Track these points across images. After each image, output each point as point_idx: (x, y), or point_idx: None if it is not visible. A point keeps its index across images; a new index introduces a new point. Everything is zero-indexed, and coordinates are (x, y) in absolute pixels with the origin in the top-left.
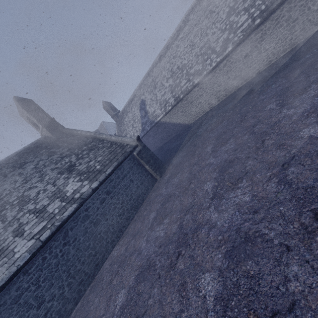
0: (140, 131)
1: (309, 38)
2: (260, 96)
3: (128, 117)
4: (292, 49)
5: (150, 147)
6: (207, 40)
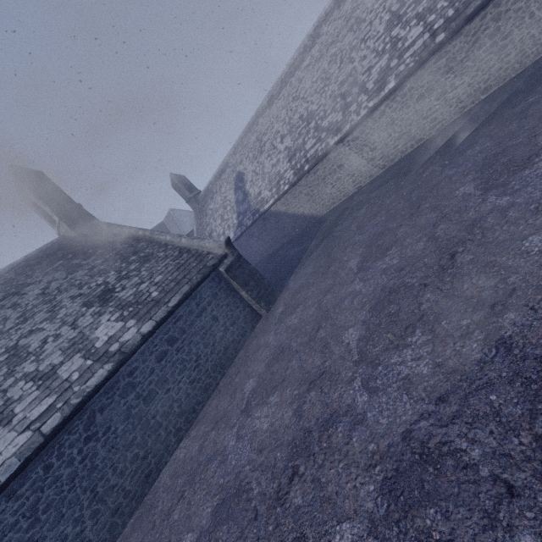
0: (235, 227)
1: (531, 67)
2: (444, 169)
3: (215, 202)
4: (501, 88)
5: (253, 255)
6: (352, 70)
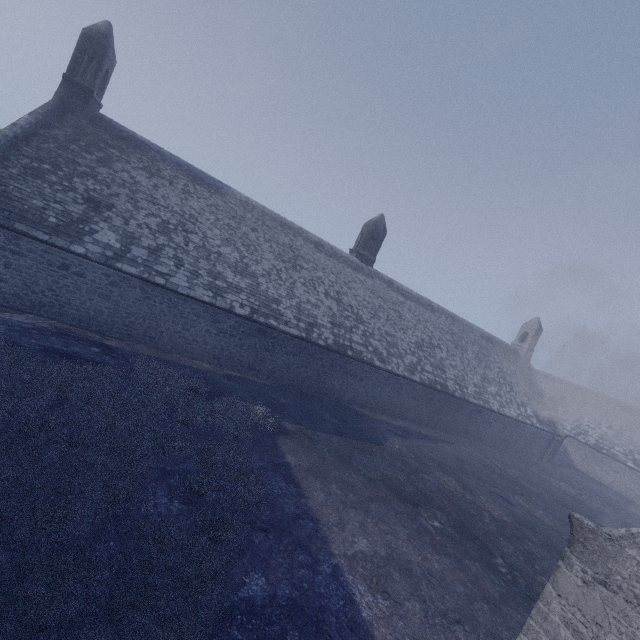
0: None
1: None
2: None
3: None
4: None
5: None
6: None
